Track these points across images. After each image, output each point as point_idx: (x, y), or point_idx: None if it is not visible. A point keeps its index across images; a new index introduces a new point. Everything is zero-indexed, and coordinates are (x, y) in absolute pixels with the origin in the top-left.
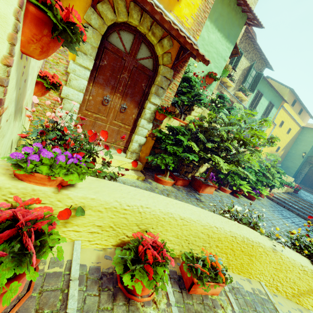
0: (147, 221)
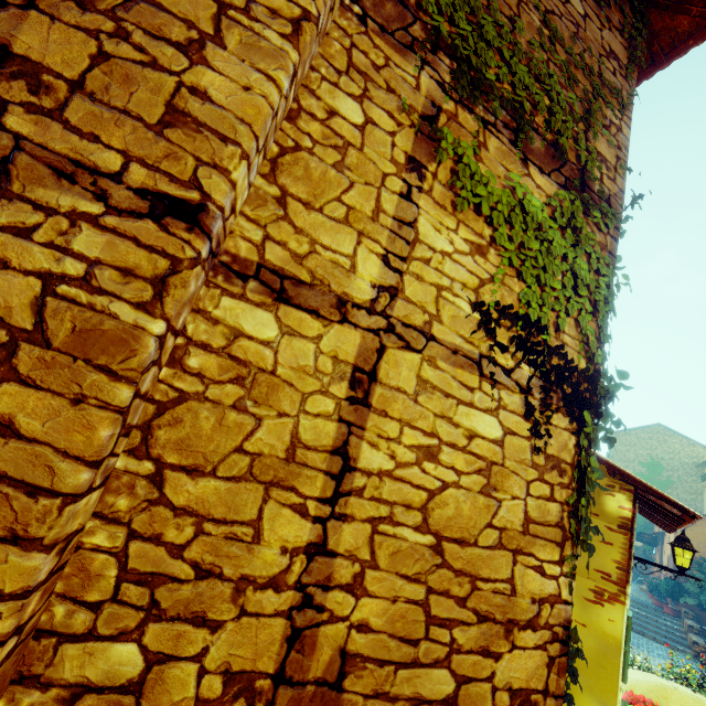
0: (632, 689)
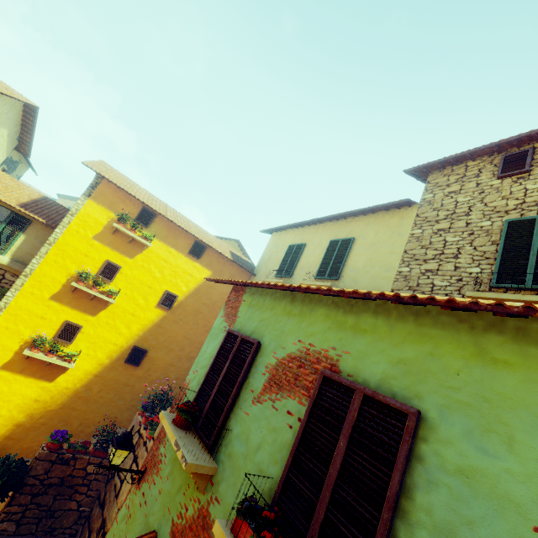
0: None
